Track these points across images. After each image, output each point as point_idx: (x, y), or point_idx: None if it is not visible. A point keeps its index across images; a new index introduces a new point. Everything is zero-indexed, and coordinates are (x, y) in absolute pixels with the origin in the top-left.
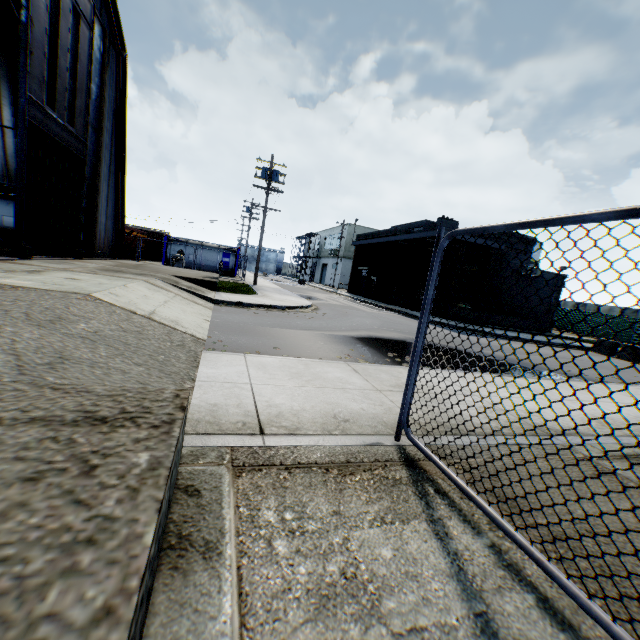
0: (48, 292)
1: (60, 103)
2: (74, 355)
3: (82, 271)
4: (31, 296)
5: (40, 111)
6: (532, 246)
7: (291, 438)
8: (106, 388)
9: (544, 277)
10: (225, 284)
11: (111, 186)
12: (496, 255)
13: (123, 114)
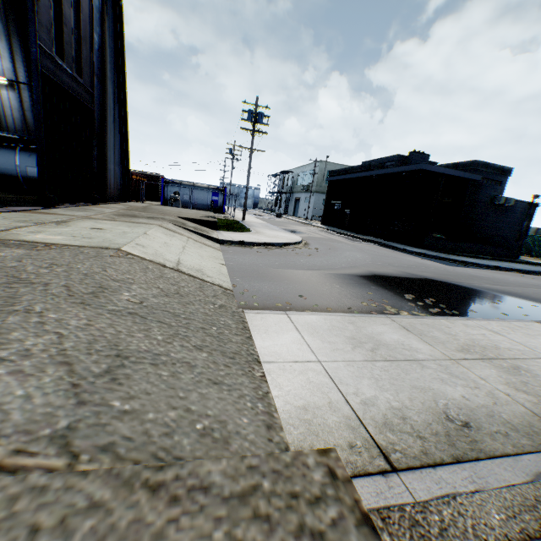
0: (80, 249)
1: (68, 53)
2: (130, 347)
3: (102, 218)
4: (65, 257)
5: (50, 61)
6: (507, 176)
7: (434, 475)
8: (223, 467)
9: (516, 206)
10: (220, 222)
11: (116, 135)
12: (471, 186)
13: (122, 64)
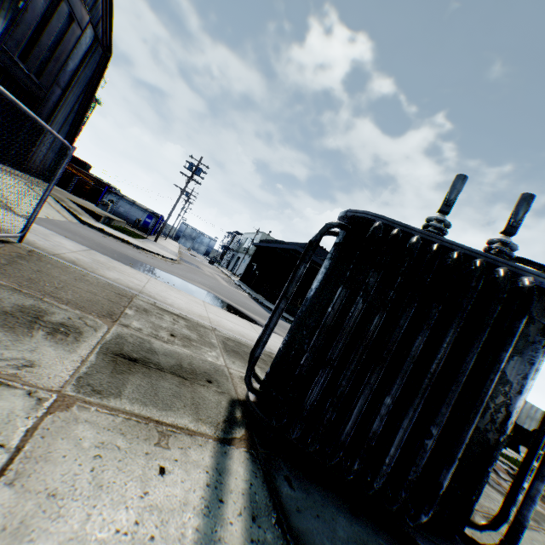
0: None
1: (32, 61)
2: None
3: None
4: None
5: (10, 59)
6: None
7: None
8: None
9: None
10: (123, 228)
11: (63, 130)
12: None
13: (94, 89)
